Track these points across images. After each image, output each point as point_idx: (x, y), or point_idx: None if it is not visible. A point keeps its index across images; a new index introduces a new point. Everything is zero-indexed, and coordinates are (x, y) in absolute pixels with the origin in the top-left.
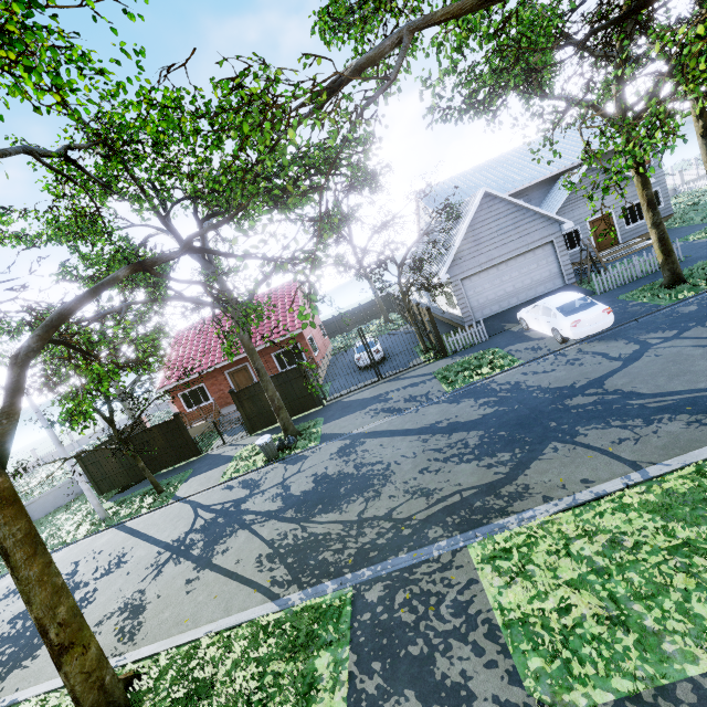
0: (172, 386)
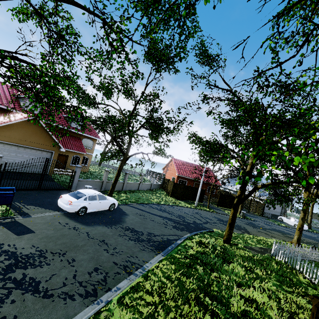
0: (182, 176)
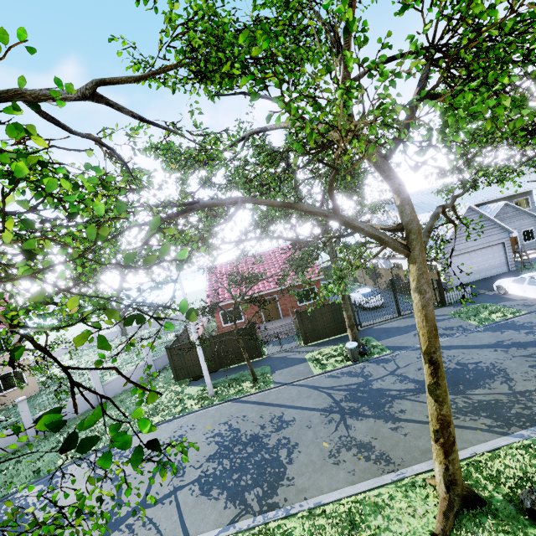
0: (220, 304)
